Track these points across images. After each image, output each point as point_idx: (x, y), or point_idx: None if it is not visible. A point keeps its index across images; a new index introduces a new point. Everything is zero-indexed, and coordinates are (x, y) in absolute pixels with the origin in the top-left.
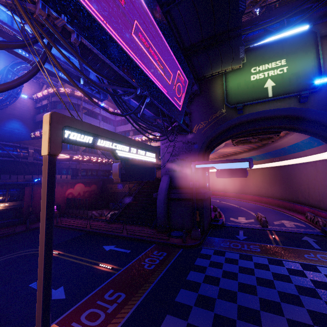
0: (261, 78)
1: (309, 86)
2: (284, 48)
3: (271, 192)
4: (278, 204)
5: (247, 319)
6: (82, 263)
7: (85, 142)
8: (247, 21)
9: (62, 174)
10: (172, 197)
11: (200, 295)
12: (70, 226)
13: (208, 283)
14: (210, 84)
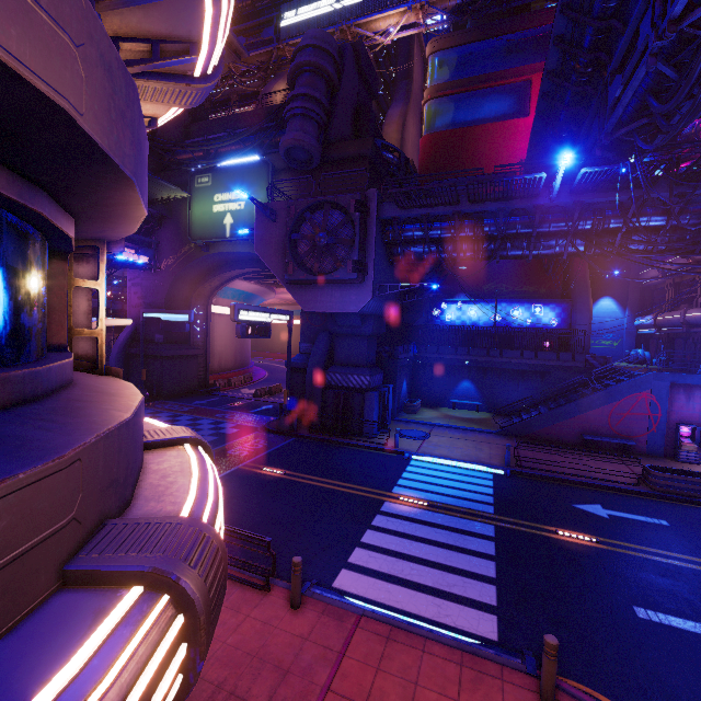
0: (222, 211)
1: None
2: (244, 177)
3: None
4: None
5: None
6: None
7: None
8: (250, 112)
9: None
10: (132, 352)
11: None
12: None
13: None
14: (182, 204)
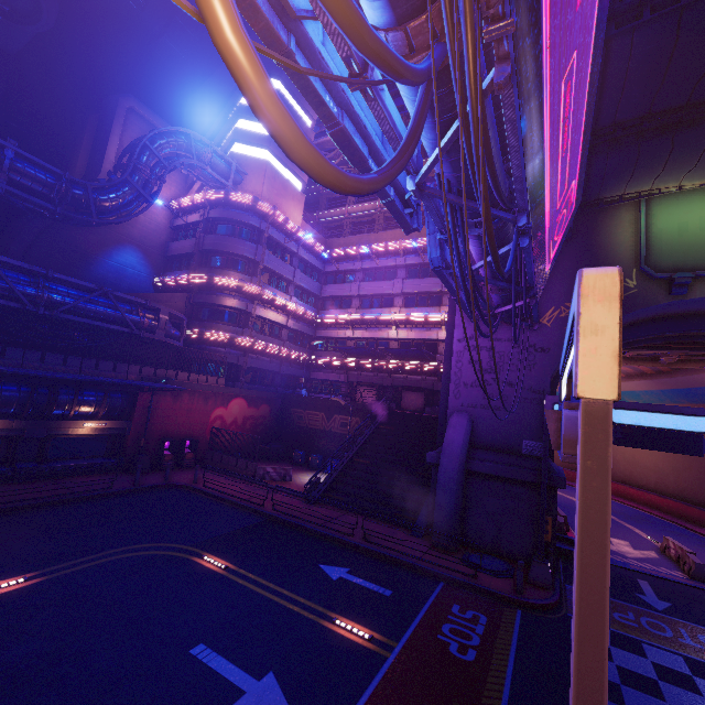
0: None
1: None
2: None
3: (676, 485)
4: (697, 518)
5: None
6: (291, 609)
7: None
8: None
9: (210, 375)
10: (477, 469)
11: None
12: (226, 496)
13: None
14: (600, 217)
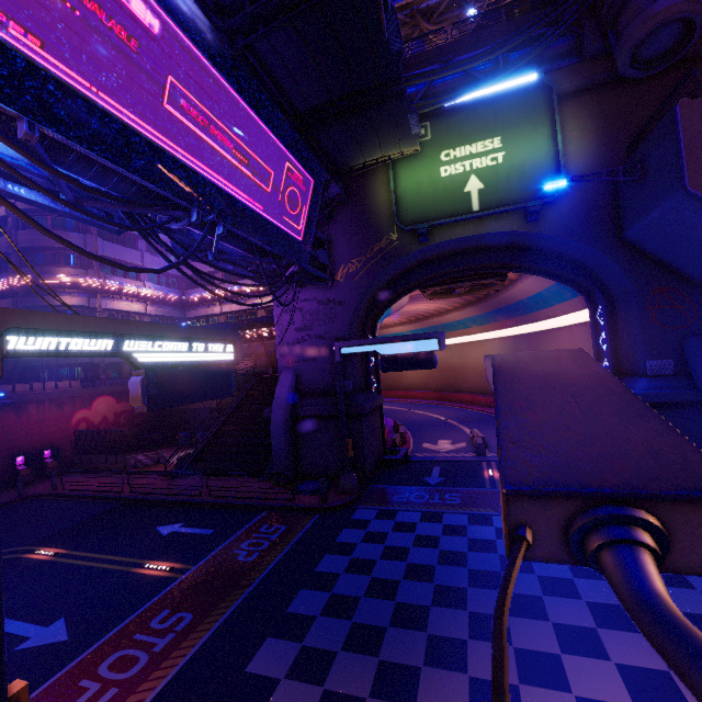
0: (459, 173)
1: (541, 192)
2: (498, 115)
3: None
4: None
5: (406, 623)
6: (108, 568)
7: (58, 350)
8: (437, 48)
9: (59, 380)
10: (303, 414)
11: (335, 595)
12: (86, 493)
13: (353, 573)
14: (367, 180)
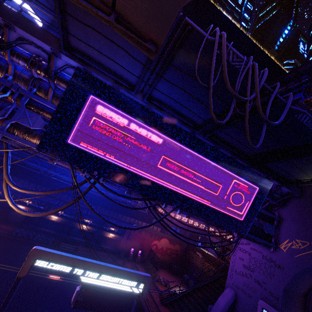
0: None
1: None
2: None
3: None
4: None
5: None
6: None
7: (51, 268)
8: None
9: (154, 225)
10: None
11: None
12: None
13: None
14: None
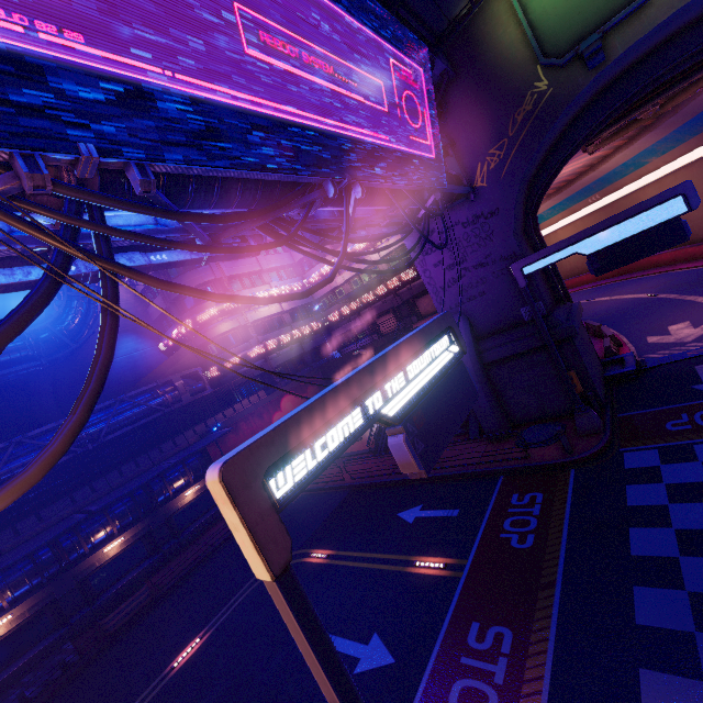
0: None
1: None
2: None
3: None
4: None
5: None
6: (382, 569)
7: (319, 461)
8: None
9: (249, 396)
10: (492, 359)
11: (695, 594)
12: (315, 486)
13: (697, 555)
14: (473, 29)
